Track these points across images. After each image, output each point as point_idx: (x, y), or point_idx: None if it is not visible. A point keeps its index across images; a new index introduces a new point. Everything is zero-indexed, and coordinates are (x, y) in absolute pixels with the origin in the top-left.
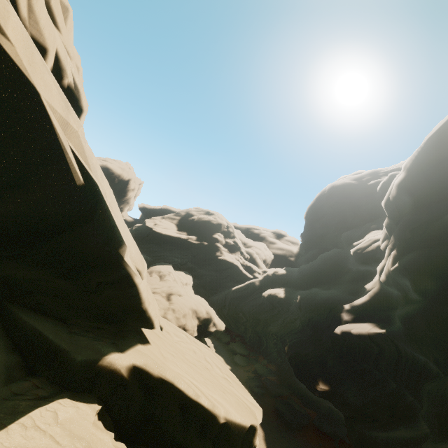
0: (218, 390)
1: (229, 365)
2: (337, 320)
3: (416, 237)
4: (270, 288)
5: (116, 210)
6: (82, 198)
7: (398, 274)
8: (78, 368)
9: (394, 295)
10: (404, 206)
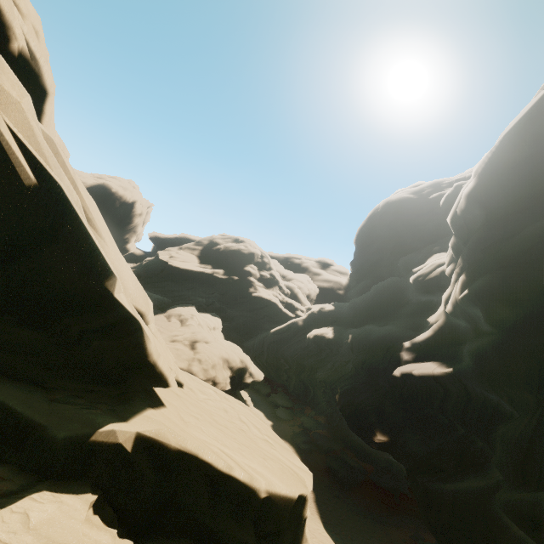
0: (256, 457)
1: (271, 421)
2: (396, 361)
3: (488, 258)
4: (316, 328)
5: (102, 229)
6: (37, 206)
7: (468, 303)
8: (60, 448)
9: (462, 327)
10: (474, 221)
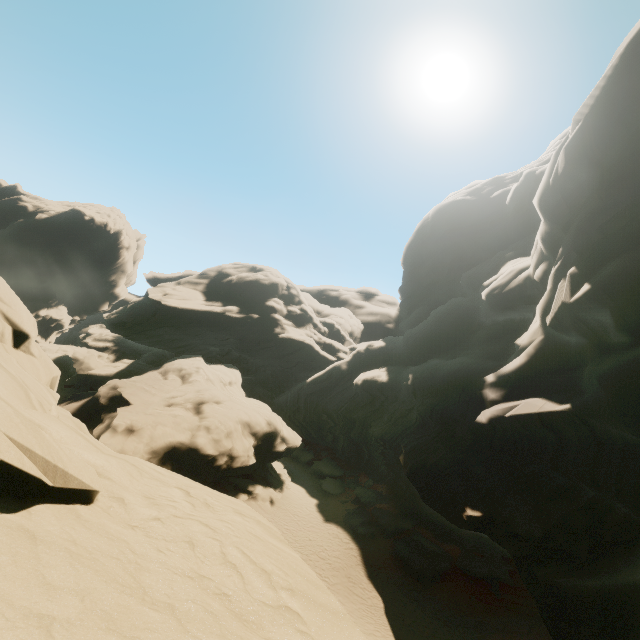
0: None
1: (316, 498)
2: (478, 402)
3: (614, 235)
4: (364, 371)
5: None
6: None
7: (588, 305)
8: None
9: (572, 345)
10: (578, 192)
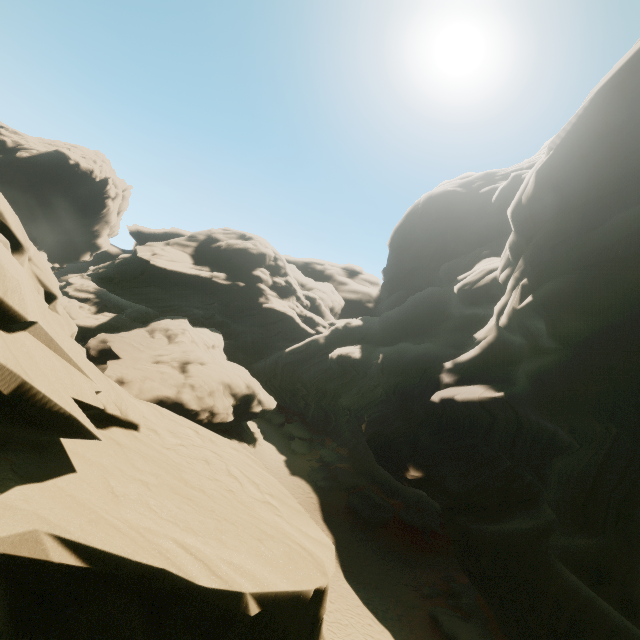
0: (246, 540)
1: (284, 455)
2: (435, 384)
3: (560, 257)
4: (340, 347)
5: None
6: None
7: (530, 314)
8: None
9: (516, 344)
10: (542, 211)
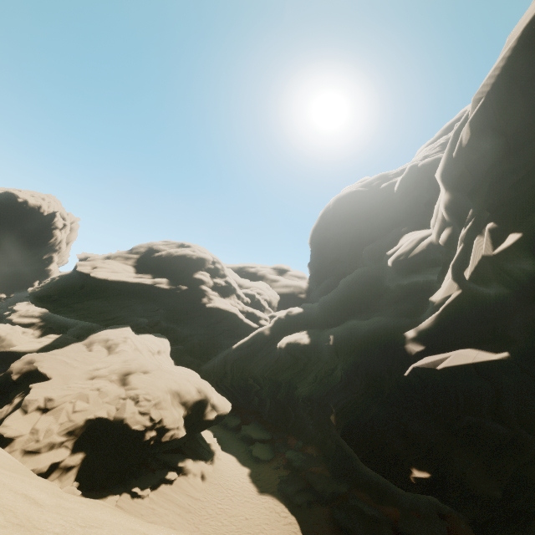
0: None
1: (247, 466)
2: (403, 357)
3: (530, 190)
4: (286, 335)
5: None
6: None
7: (516, 254)
8: None
9: (491, 297)
10: (481, 161)
